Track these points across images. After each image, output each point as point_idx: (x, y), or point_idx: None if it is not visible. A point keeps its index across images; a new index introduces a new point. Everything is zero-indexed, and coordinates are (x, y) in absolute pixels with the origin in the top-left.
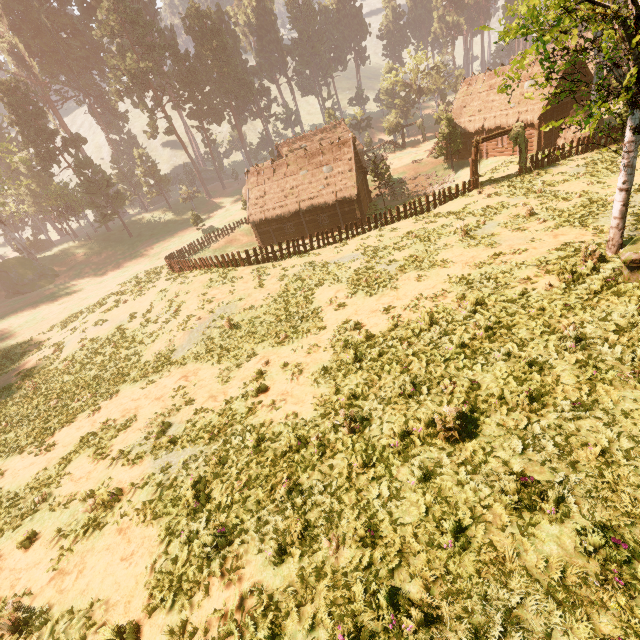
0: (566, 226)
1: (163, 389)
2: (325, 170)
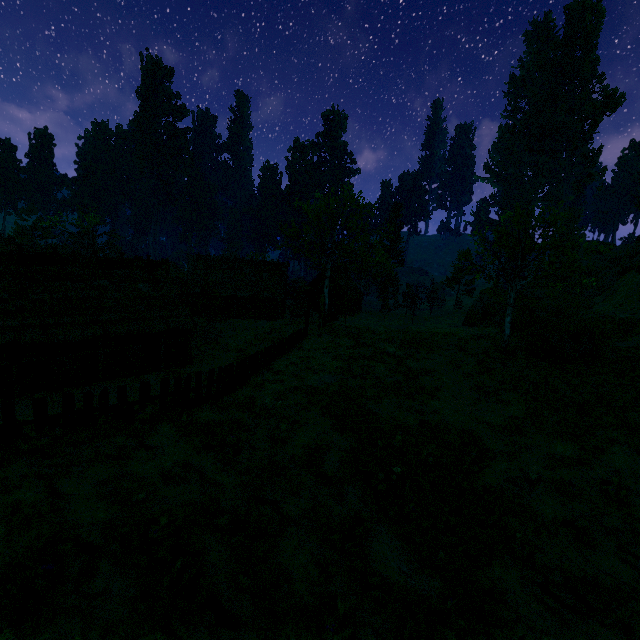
0: (435, 350)
1: (607, 639)
2: (142, 287)
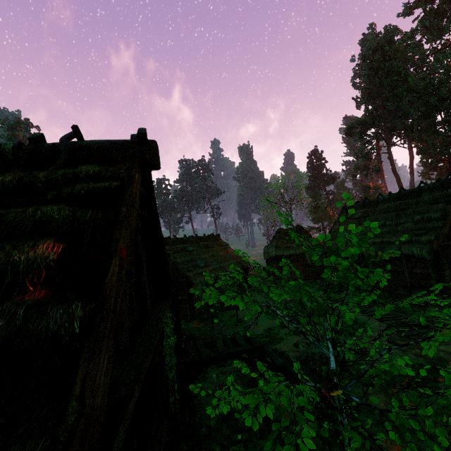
0: None
1: None
2: None
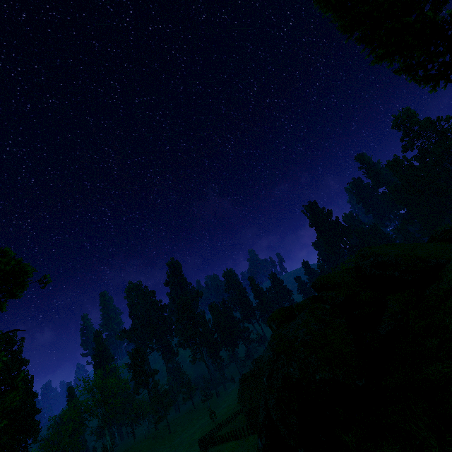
0: None
1: None
2: None
